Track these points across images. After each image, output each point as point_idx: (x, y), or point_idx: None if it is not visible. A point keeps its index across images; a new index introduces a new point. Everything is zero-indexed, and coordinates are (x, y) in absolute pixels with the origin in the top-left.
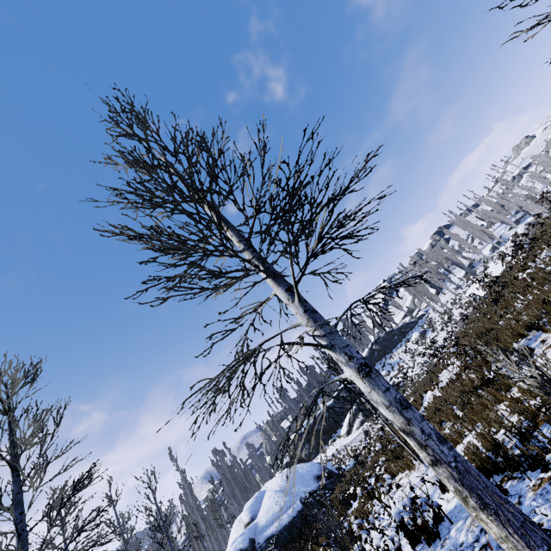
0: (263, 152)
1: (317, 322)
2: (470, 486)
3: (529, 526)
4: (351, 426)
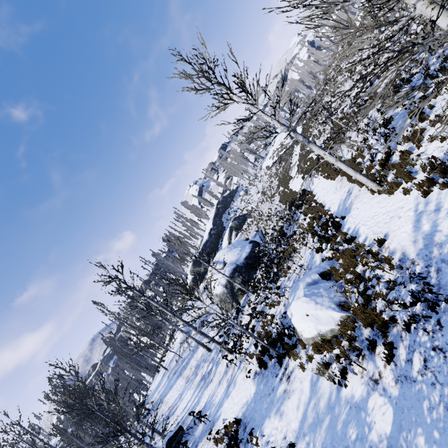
0: None
1: None
2: None
3: None
4: (230, 239)
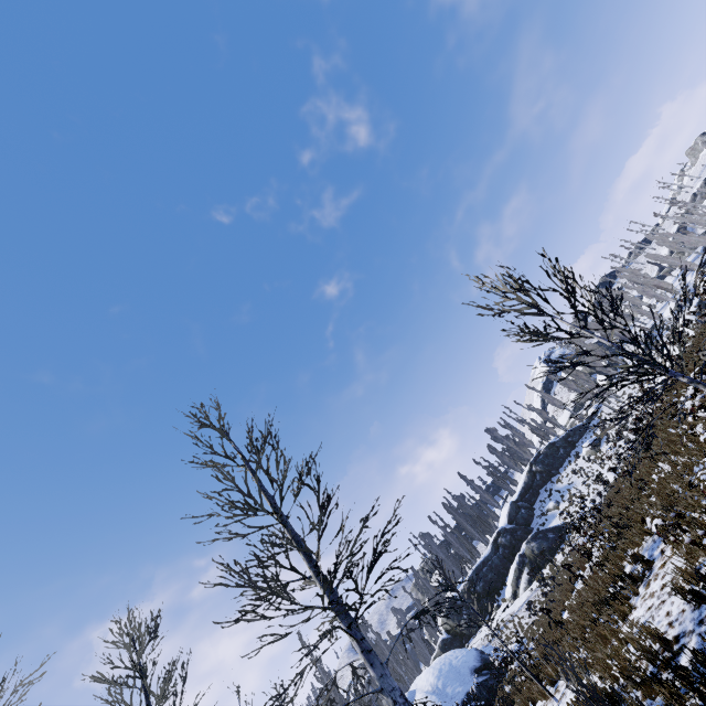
0: (318, 484)
1: (371, 664)
2: None
3: None
4: (517, 587)
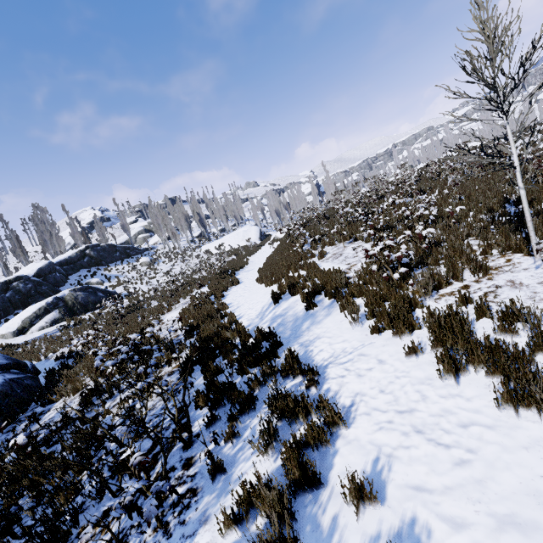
0: None
1: None
2: None
3: None
4: (31, 324)
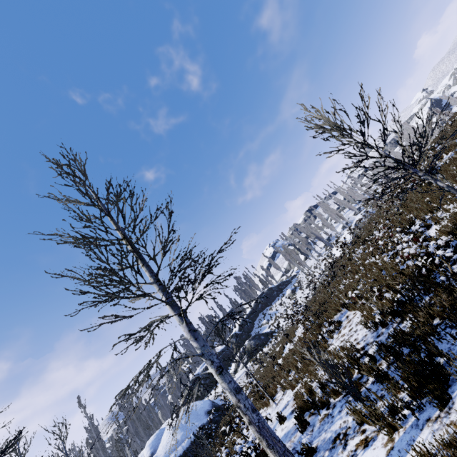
0: (170, 216)
1: (195, 338)
2: (263, 435)
3: (287, 453)
4: (238, 366)
